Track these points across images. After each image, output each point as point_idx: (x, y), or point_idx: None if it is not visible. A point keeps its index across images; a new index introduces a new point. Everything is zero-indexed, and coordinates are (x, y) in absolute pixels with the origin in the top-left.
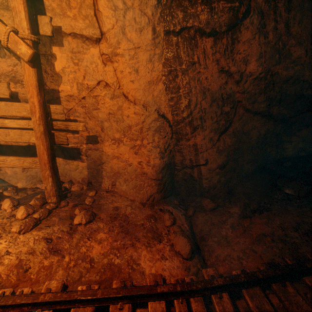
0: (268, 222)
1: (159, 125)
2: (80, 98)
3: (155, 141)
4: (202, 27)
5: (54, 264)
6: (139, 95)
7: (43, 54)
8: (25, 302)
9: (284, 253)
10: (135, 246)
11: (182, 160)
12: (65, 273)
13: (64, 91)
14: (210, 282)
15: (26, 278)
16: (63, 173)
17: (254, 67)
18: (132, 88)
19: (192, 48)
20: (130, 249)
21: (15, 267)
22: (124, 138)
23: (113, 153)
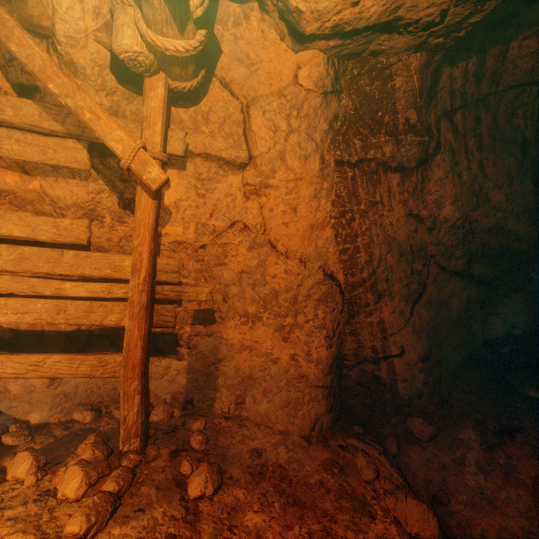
0: (535, 452)
1: (325, 291)
2: (197, 247)
3: (318, 317)
4: (386, 160)
5: None
6: (294, 244)
7: None
8: None
9: None
10: (333, 534)
11: (356, 349)
12: None
13: (170, 235)
14: None
15: None
16: None
17: (449, 211)
18: (285, 233)
19: (374, 185)
20: None
21: None
22: (263, 313)
23: (243, 340)
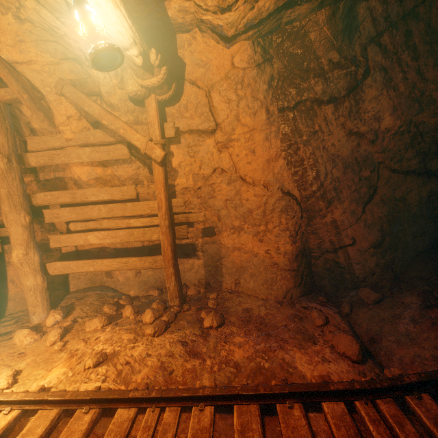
0: None
1: (285, 204)
2: (196, 189)
3: (282, 223)
4: (318, 97)
5: (197, 368)
6: (257, 175)
7: None
8: (186, 395)
9: None
10: (284, 348)
11: (319, 244)
12: (211, 377)
13: (180, 185)
14: (399, 379)
15: (172, 380)
16: None
17: (390, 121)
18: (250, 169)
19: (311, 119)
20: (279, 351)
21: (160, 369)
22: (244, 225)
23: (234, 244)
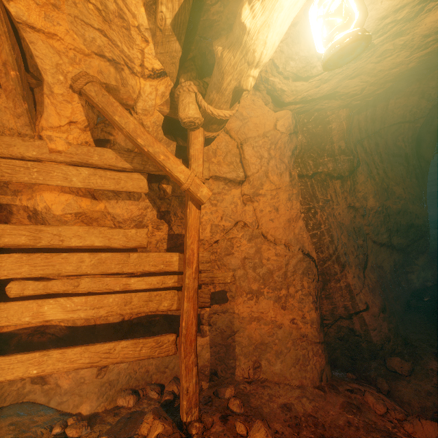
0: None
1: (306, 266)
2: (212, 242)
3: (304, 286)
4: (330, 172)
5: None
6: (279, 234)
7: (177, 196)
8: None
9: None
10: None
11: (331, 310)
12: None
13: None
14: None
15: None
16: (161, 365)
17: (372, 202)
18: (271, 227)
19: (325, 189)
20: None
21: None
22: (264, 289)
23: (251, 313)
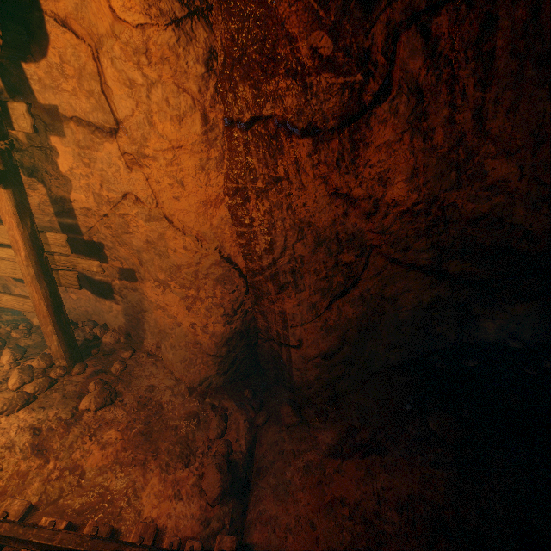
0: (365, 479)
1: (223, 273)
2: (102, 215)
3: (217, 296)
4: (290, 118)
5: (32, 471)
6: (189, 220)
7: (38, 147)
8: None
9: (358, 544)
10: (148, 465)
11: (267, 327)
12: (42, 487)
13: (78, 202)
14: None
15: None
16: (96, 311)
17: (402, 191)
18: (178, 208)
19: (274, 155)
20: (139, 469)
21: None
22: (171, 282)
23: (158, 300)
